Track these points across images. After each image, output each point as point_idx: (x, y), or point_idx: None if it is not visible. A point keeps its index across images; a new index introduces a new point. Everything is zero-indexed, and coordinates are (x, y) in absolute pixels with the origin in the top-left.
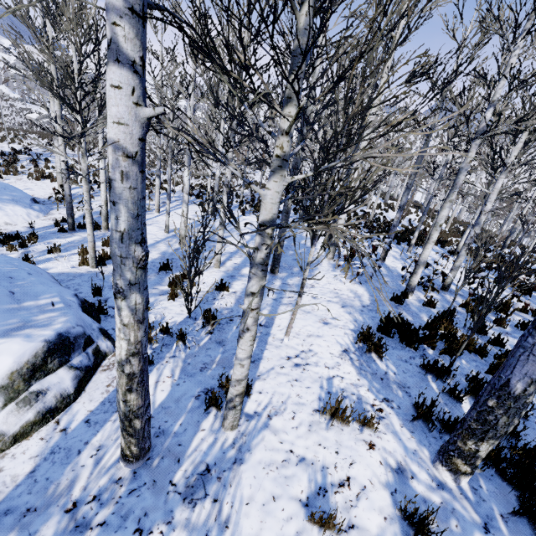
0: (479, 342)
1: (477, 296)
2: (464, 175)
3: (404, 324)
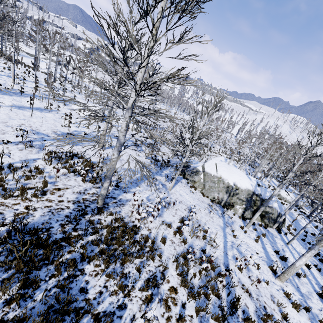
0: None
1: None
2: None
3: None
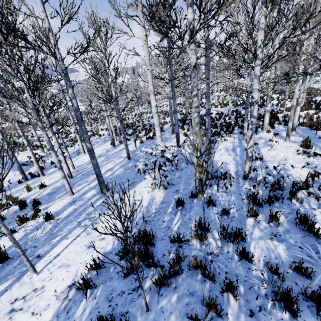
0: (227, 256)
1: (272, 183)
2: (195, 82)
3: (150, 242)
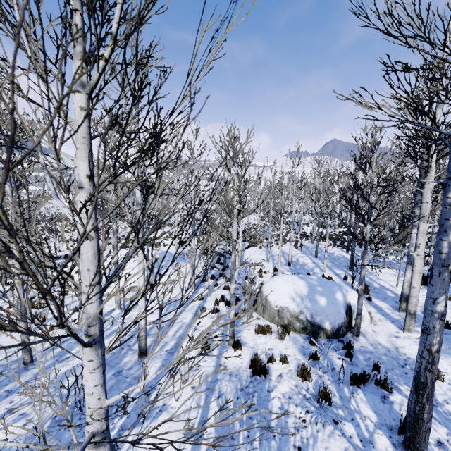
0: None
1: None
2: None
3: None
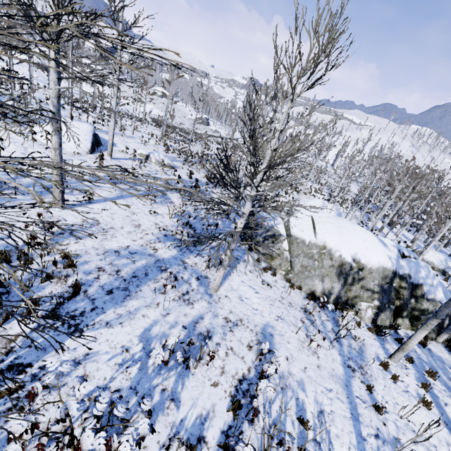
0: None
1: None
2: None
3: None
